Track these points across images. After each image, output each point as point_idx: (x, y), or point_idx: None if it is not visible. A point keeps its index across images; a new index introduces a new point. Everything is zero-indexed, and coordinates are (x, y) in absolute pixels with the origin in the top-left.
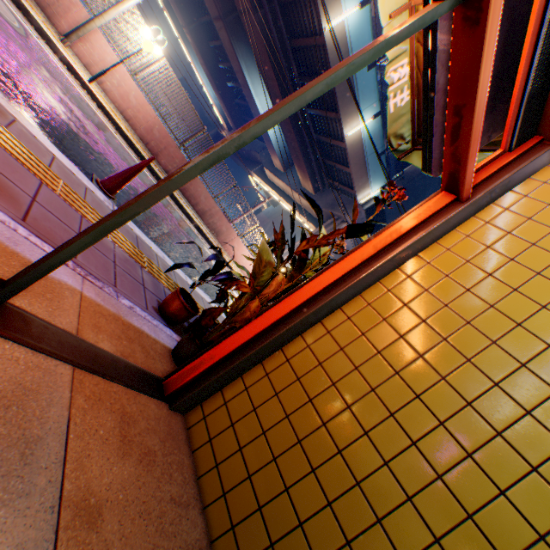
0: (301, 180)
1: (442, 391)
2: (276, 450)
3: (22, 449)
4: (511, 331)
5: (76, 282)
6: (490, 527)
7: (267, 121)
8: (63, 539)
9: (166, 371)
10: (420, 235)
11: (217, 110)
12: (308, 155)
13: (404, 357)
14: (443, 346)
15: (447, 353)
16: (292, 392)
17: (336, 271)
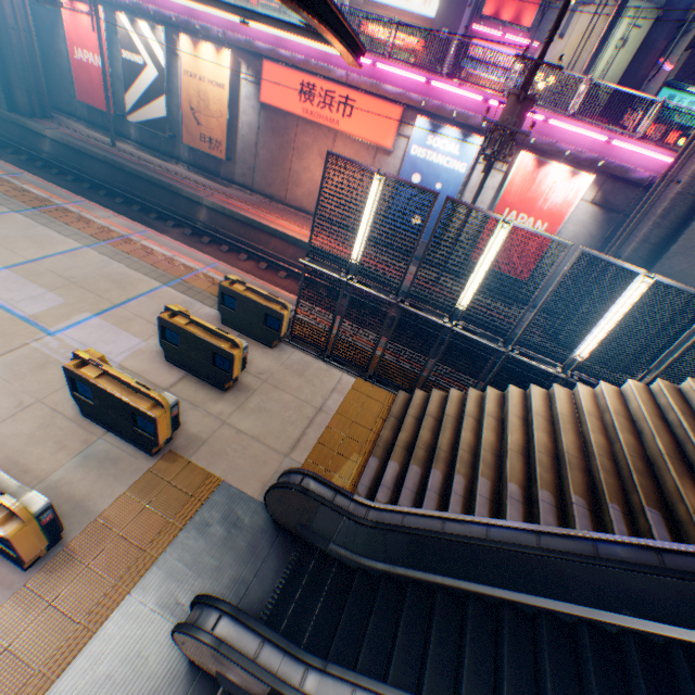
0: None
1: None
2: None
3: None
4: None
5: None
6: None
7: None
8: None
9: None
10: None
11: None
12: None
13: None
14: None
15: None
16: None
17: None
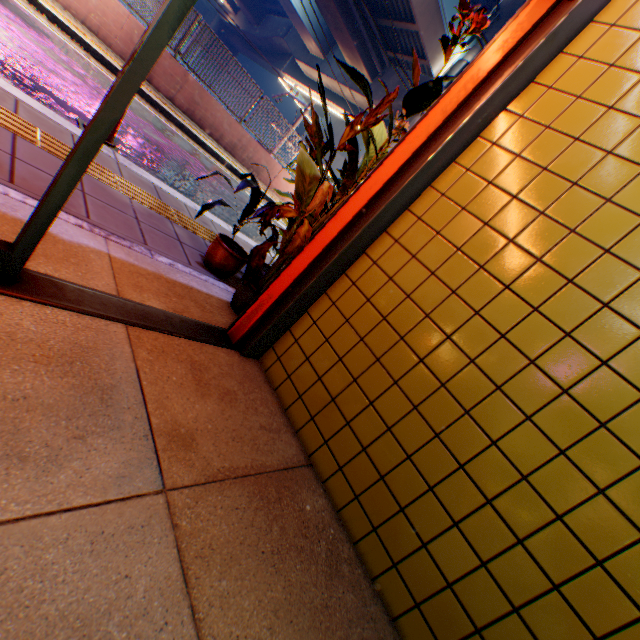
0: (349, 65)
1: (536, 275)
2: (355, 373)
3: (100, 395)
4: (634, 180)
5: (99, 244)
6: (587, 397)
7: None
8: (164, 457)
9: (228, 323)
10: (507, 74)
11: None
12: (352, 21)
13: (489, 248)
14: (539, 223)
15: (544, 230)
16: (363, 315)
17: (395, 160)
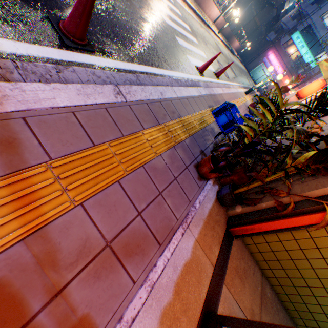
0: None
1: None
2: (292, 257)
3: None
4: None
5: (190, 237)
6: None
7: None
8: None
9: (224, 219)
10: None
11: None
12: None
13: None
14: None
15: None
16: (305, 242)
17: None
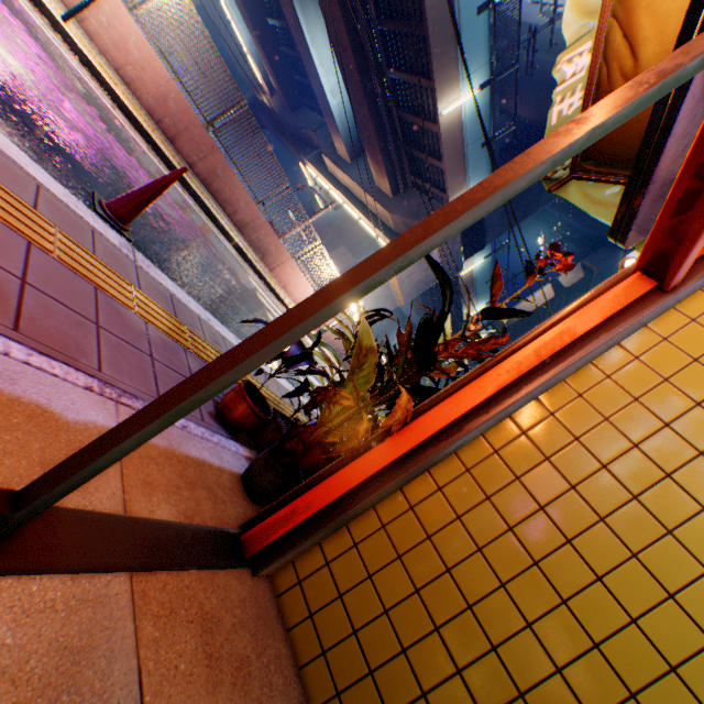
0: (374, 175)
1: (633, 574)
2: (405, 638)
3: None
4: None
5: (108, 415)
6: None
7: (451, 227)
8: None
9: (240, 516)
10: (603, 339)
11: (254, 62)
12: (385, 141)
13: (578, 519)
14: (632, 508)
15: (639, 519)
16: (421, 556)
17: (482, 387)
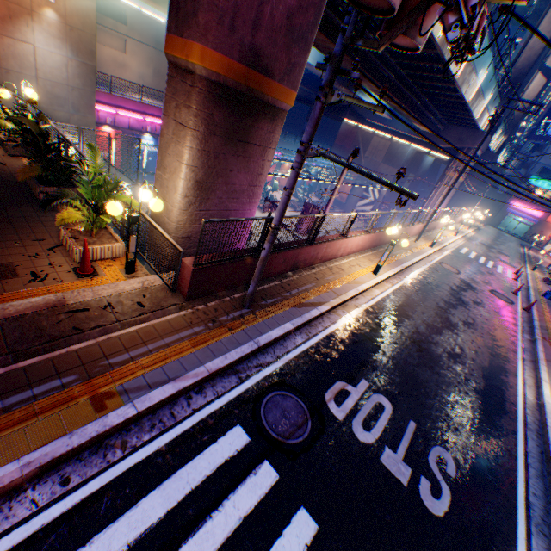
0: (419, 129)
1: None
2: None
3: None
4: None
5: None
6: None
7: None
8: None
9: None
10: None
11: None
12: (432, 124)
13: None
14: None
15: None
16: None
17: None
